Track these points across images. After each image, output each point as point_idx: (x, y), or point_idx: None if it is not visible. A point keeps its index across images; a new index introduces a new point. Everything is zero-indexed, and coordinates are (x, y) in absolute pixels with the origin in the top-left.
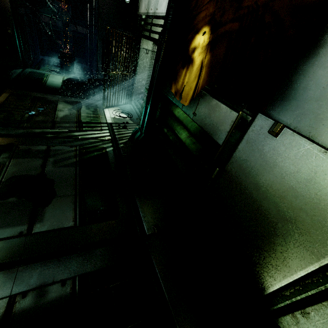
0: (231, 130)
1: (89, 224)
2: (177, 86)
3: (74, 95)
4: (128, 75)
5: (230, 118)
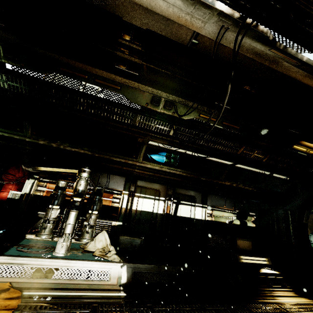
0: None
1: None
2: None
3: None
4: None
5: None
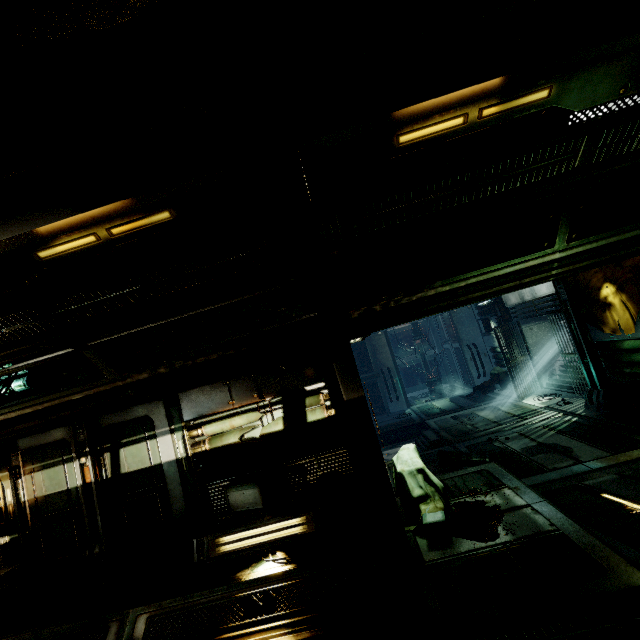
0: None
1: (625, 451)
2: (609, 326)
3: (477, 405)
4: (525, 357)
5: None
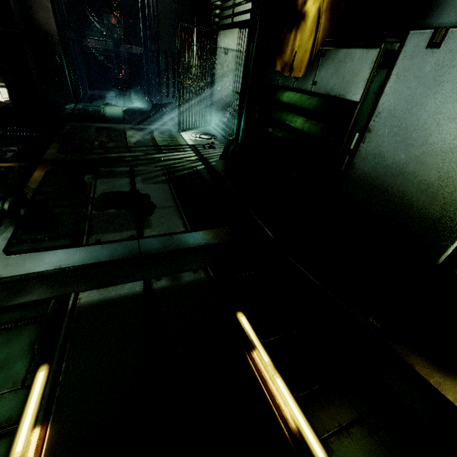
0: (372, 75)
1: (202, 230)
2: (284, 59)
3: (140, 123)
4: (205, 86)
5: (369, 60)
